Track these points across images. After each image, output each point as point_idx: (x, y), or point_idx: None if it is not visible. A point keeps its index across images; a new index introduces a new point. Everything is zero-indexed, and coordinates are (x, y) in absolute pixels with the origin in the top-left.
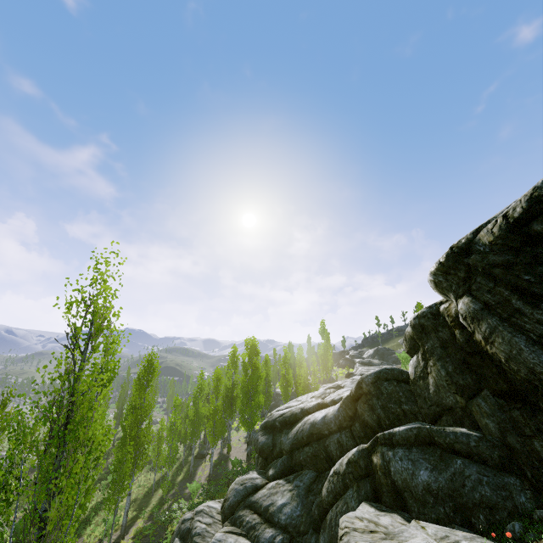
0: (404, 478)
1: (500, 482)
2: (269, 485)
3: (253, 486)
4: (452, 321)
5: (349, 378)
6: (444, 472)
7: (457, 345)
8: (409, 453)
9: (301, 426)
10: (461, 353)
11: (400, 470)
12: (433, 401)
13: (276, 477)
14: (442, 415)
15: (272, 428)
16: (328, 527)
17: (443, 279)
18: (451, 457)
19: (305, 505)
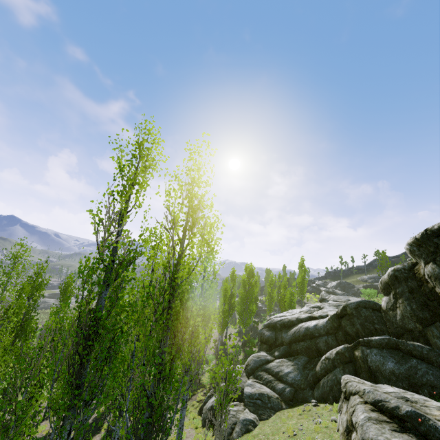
0: (377, 365)
1: (439, 374)
2: (277, 361)
3: (265, 360)
4: (420, 277)
5: (326, 302)
6: (404, 365)
7: (421, 293)
8: (381, 352)
9: (298, 329)
10: (424, 298)
11: (375, 360)
12: (398, 325)
13: (280, 357)
14: (404, 334)
15: (274, 328)
16: (321, 387)
17: (416, 249)
18: (409, 358)
19: (303, 374)
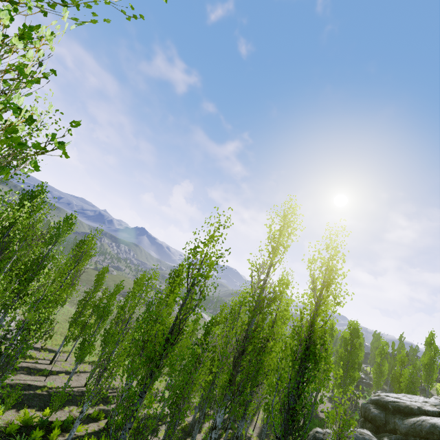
0: None
1: None
2: None
3: None
4: None
5: None
6: None
7: None
8: None
9: (419, 421)
10: None
11: None
12: None
13: None
14: None
15: (384, 407)
16: None
17: None
18: None
19: None
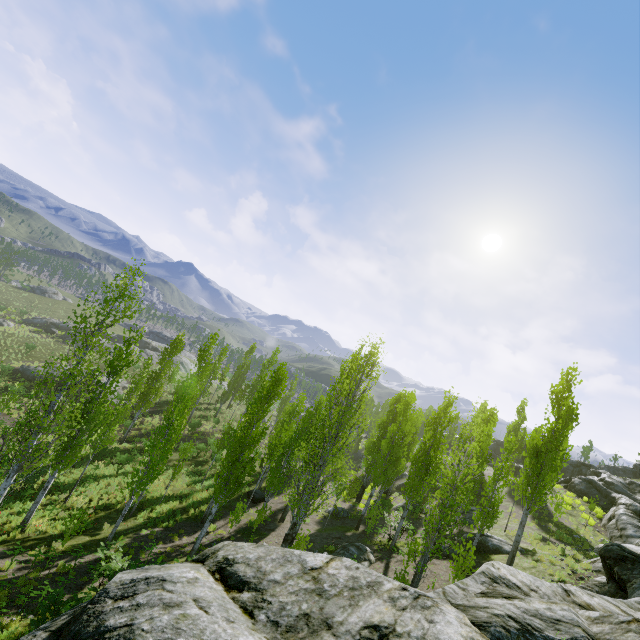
0: None
1: None
2: None
3: None
4: None
5: None
6: None
7: None
8: None
9: None
10: None
11: None
12: None
13: None
14: None
15: None
16: None
17: None
18: None
19: None
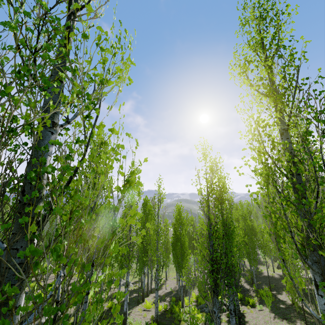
0: None
1: None
2: None
3: None
4: None
5: None
6: None
7: None
8: None
9: None
10: None
11: None
12: None
13: None
14: None
15: None
16: None
17: None
18: None
19: None
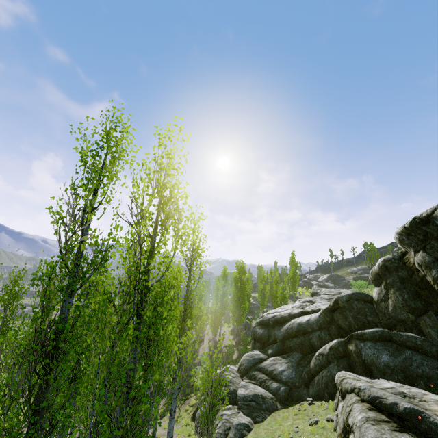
0: (371, 358)
1: (435, 365)
2: (270, 359)
3: (259, 359)
4: (410, 266)
5: (318, 296)
6: (398, 357)
7: (412, 282)
8: (375, 345)
9: (290, 325)
10: (415, 287)
11: (369, 354)
12: (390, 316)
13: (274, 355)
14: (397, 325)
15: (267, 325)
16: (316, 384)
17: (406, 238)
18: (404, 349)
19: (297, 372)
